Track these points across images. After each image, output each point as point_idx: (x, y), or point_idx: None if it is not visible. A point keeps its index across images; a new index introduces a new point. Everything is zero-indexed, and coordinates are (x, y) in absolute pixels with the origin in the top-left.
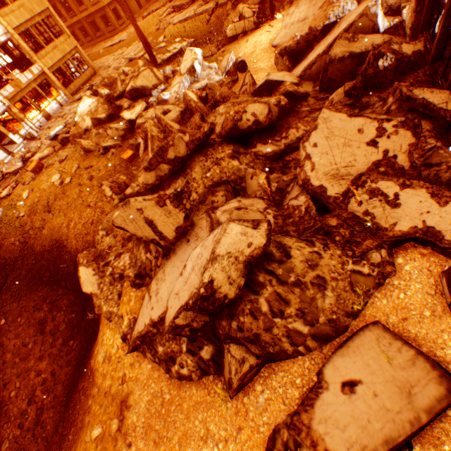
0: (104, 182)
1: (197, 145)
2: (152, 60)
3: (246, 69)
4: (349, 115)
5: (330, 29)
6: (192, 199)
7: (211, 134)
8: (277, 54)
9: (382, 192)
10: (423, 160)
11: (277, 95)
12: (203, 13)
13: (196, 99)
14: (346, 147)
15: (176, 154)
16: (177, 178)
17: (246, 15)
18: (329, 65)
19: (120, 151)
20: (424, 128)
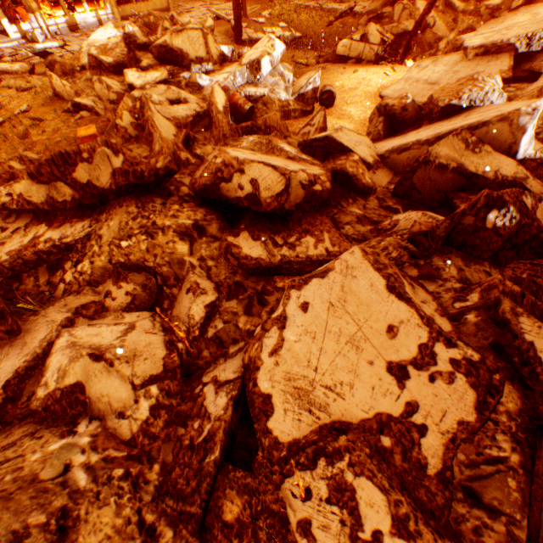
0: (28, 153)
1: (134, 183)
2: (236, 31)
3: (332, 105)
4: (390, 286)
5: (455, 113)
6: (79, 269)
7: (170, 177)
8: (375, 108)
9: (357, 505)
10: (471, 476)
11: (329, 167)
12: (331, 10)
13: (221, 107)
14: (351, 347)
15: (92, 179)
16: (82, 218)
17: (371, 38)
18: (421, 166)
19: (92, 121)
20: (505, 403)
